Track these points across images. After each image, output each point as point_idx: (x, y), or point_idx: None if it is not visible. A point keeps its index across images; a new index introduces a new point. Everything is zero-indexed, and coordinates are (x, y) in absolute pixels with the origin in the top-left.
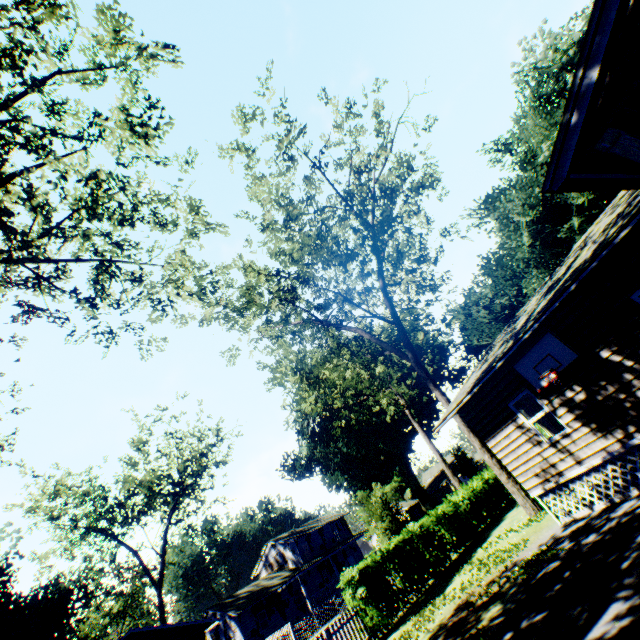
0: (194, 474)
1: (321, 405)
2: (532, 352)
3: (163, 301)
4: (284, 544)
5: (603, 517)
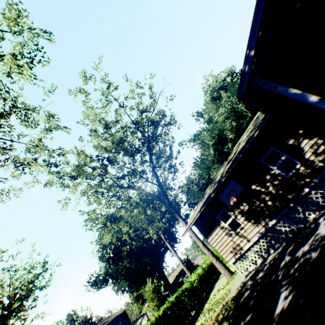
0: (22, 298)
1: (115, 238)
2: (225, 189)
3: (24, 164)
4: None
5: (262, 265)
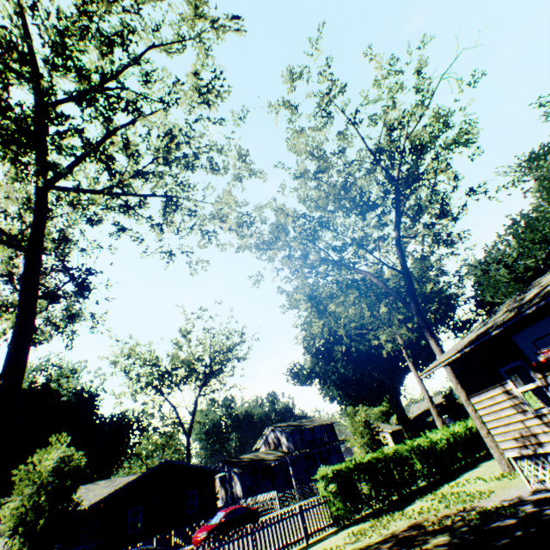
0: (220, 363)
1: (327, 330)
2: (534, 327)
3: (209, 232)
4: (281, 431)
5: None
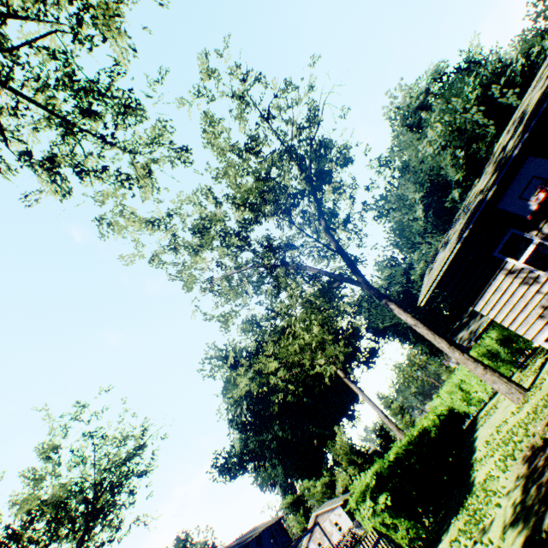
0: (113, 485)
1: (257, 381)
2: (514, 183)
3: (131, 178)
4: None
5: None
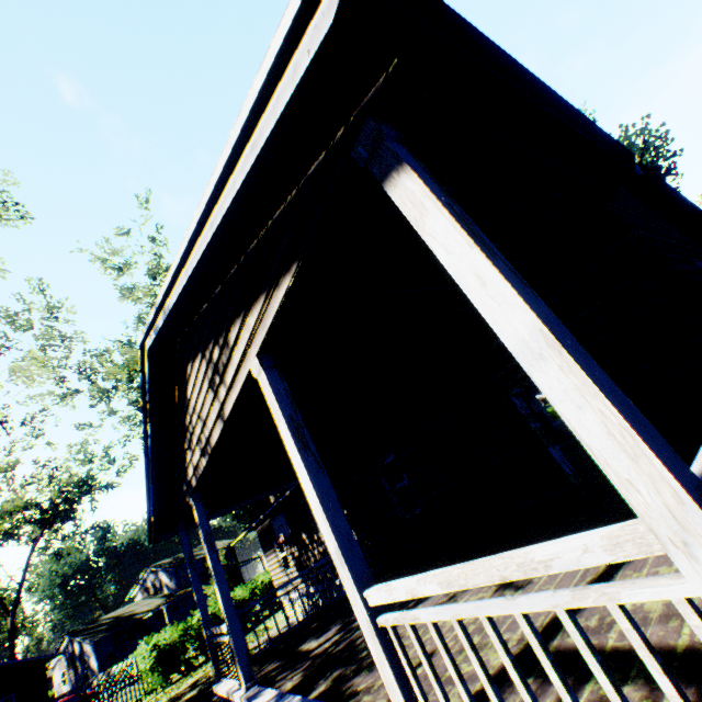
0: (70, 501)
1: None
2: (278, 518)
3: None
4: (163, 571)
5: None
